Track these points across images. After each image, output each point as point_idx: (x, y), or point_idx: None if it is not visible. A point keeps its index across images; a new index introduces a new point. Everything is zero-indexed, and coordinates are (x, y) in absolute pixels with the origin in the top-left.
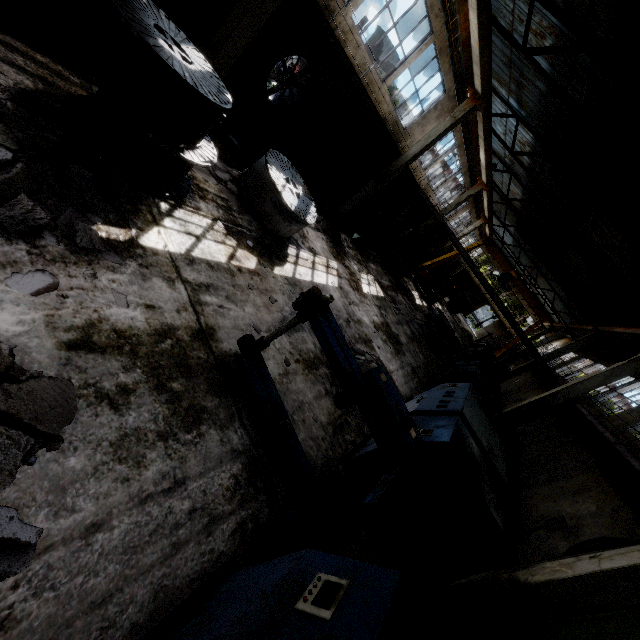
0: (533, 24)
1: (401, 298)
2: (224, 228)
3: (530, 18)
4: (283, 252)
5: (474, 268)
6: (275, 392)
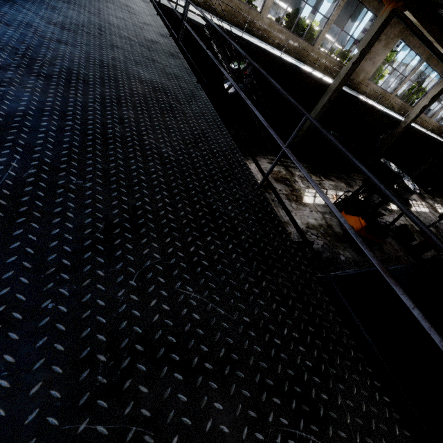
0: None
1: None
2: None
3: None
4: (409, 203)
5: None
6: None
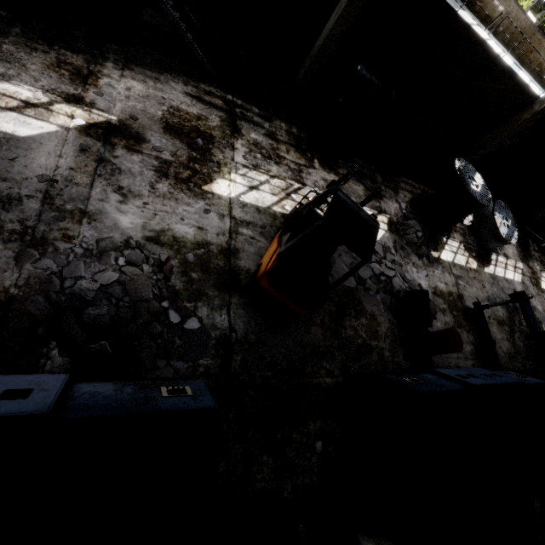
0: None
1: None
2: (463, 247)
3: None
4: (489, 258)
5: None
6: (488, 328)
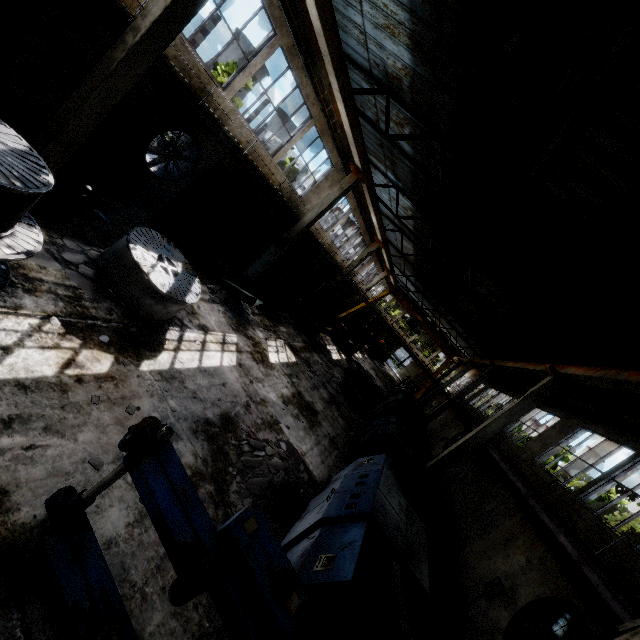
0: (393, 116)
1: (317, 357)
2: (62, 326)
3: (388, 111)
4: (159, 339)
5: (381, 321)
6: (103, 572)
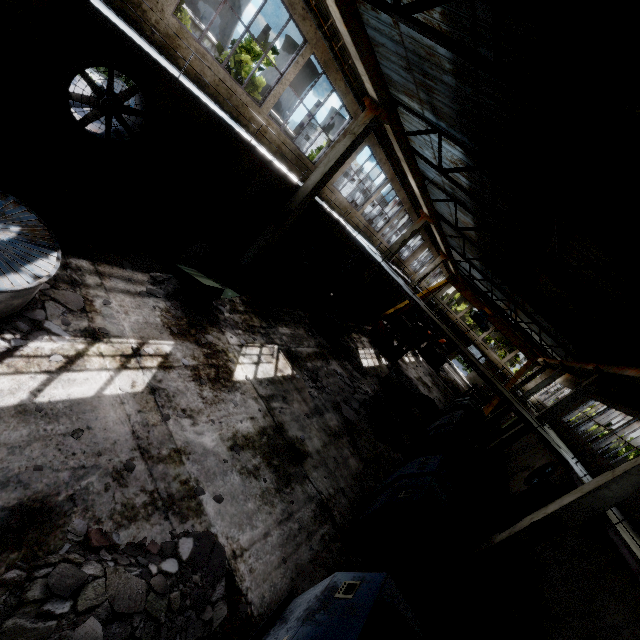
0: None
1: (335, 366)
2: None
3: None
4: None
5: (424, 315)
6: None
